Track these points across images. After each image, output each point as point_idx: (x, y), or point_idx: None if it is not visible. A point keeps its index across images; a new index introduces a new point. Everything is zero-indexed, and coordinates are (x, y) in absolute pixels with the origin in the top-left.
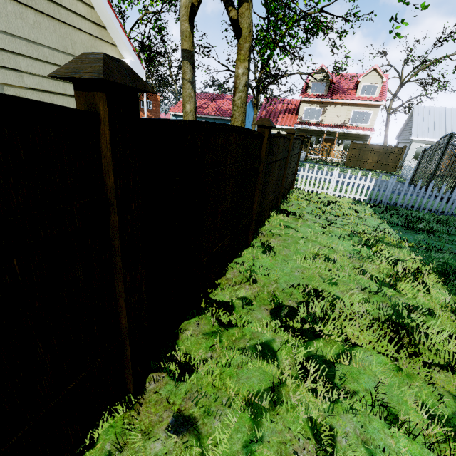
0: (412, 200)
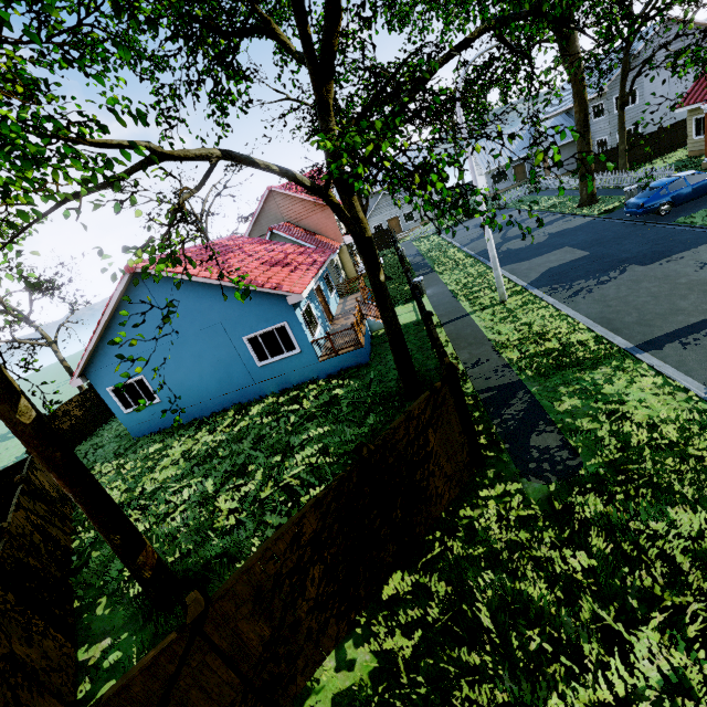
0: (555, 185)
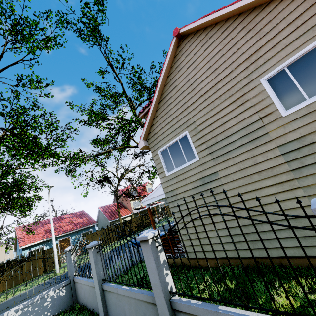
0: None
